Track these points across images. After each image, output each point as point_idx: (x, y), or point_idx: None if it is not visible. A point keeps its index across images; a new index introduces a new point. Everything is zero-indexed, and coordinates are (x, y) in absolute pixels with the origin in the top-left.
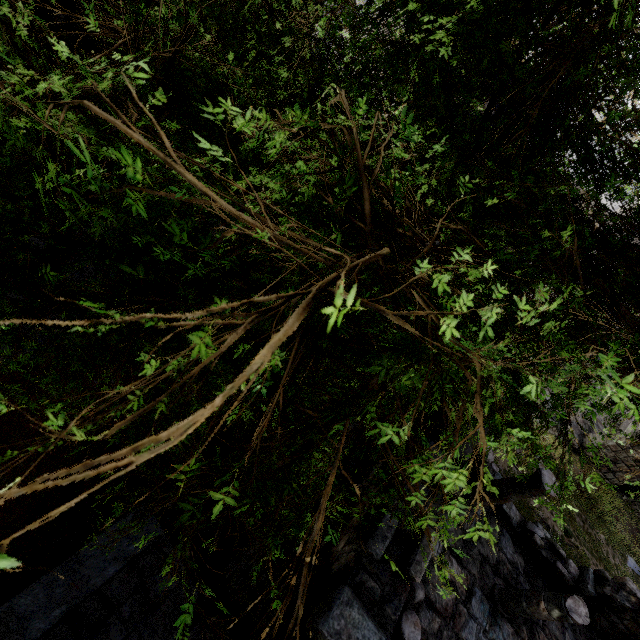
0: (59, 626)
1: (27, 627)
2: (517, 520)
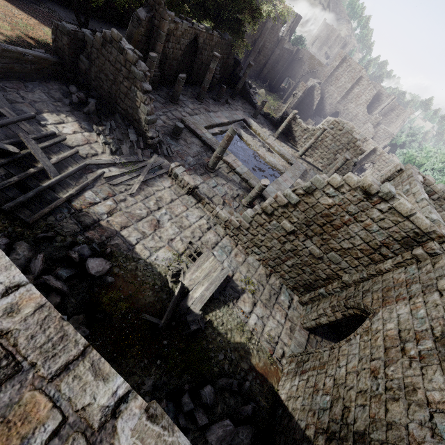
0: None
1: None
2: (262, 112)
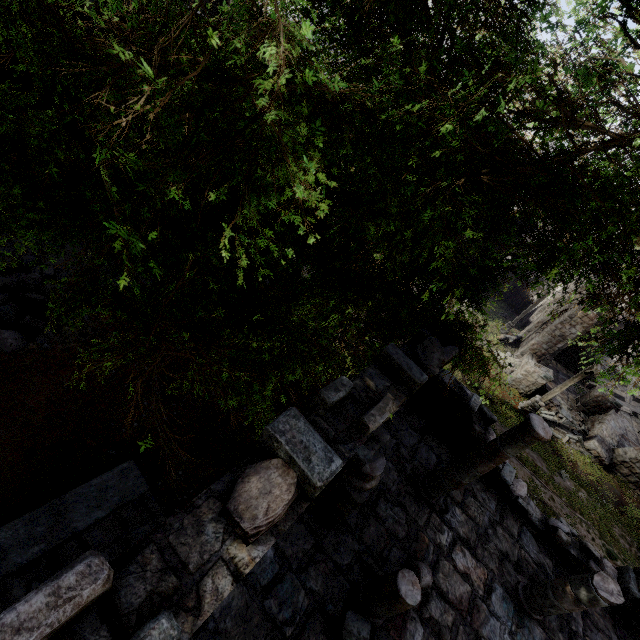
0: (36, 564)
1: (4, 559)
2: (537, 517)
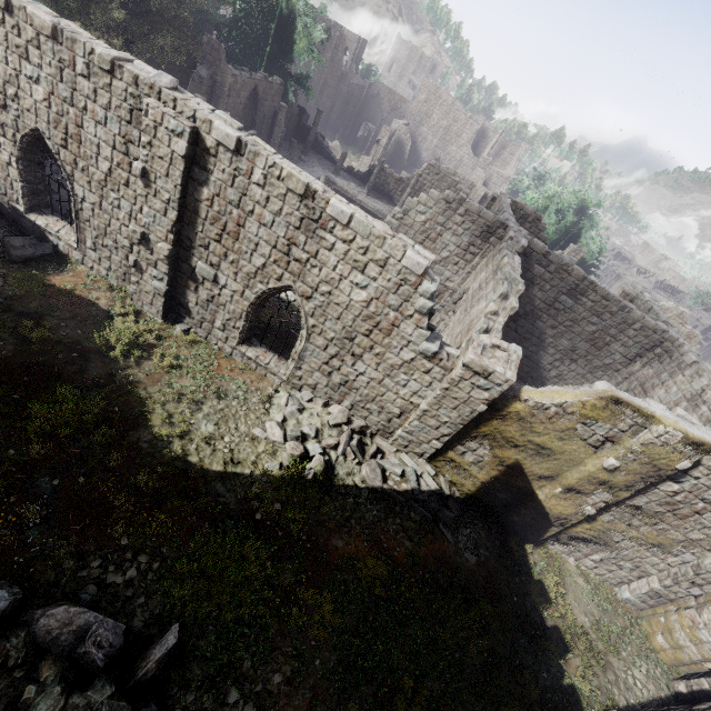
0: None
1: None
2: (344, 168)
